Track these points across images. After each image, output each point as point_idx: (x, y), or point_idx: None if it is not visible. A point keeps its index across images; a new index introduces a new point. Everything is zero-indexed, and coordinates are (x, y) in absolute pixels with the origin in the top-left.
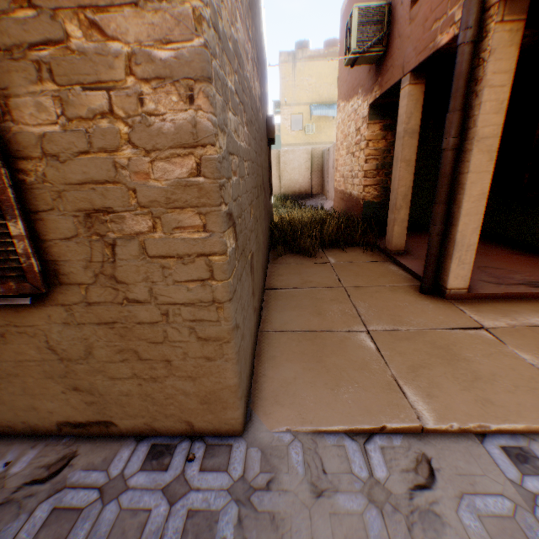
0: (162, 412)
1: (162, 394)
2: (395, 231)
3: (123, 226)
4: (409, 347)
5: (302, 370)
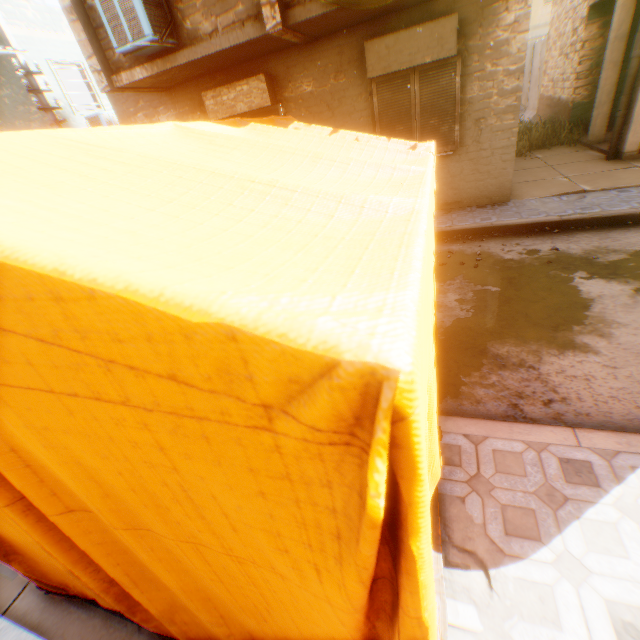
0: (481, 195)
1: (483, 187)
2: (595, 124)
3: (486, 124)
4: (586, 177)
5: (529, 189)
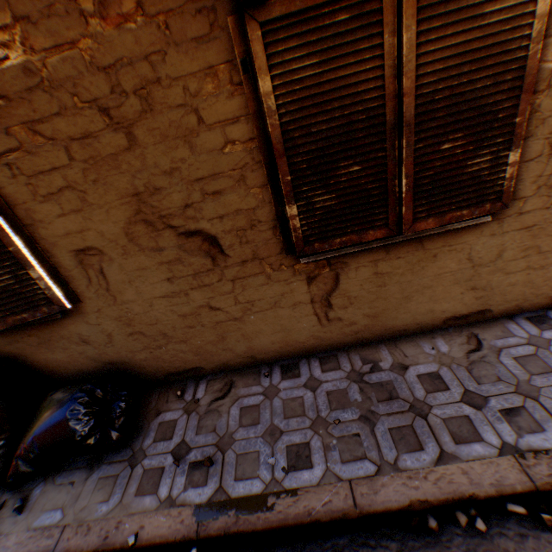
0: (534, 293)
1: (541, 278)
2: None
3: None
4: None
5: None
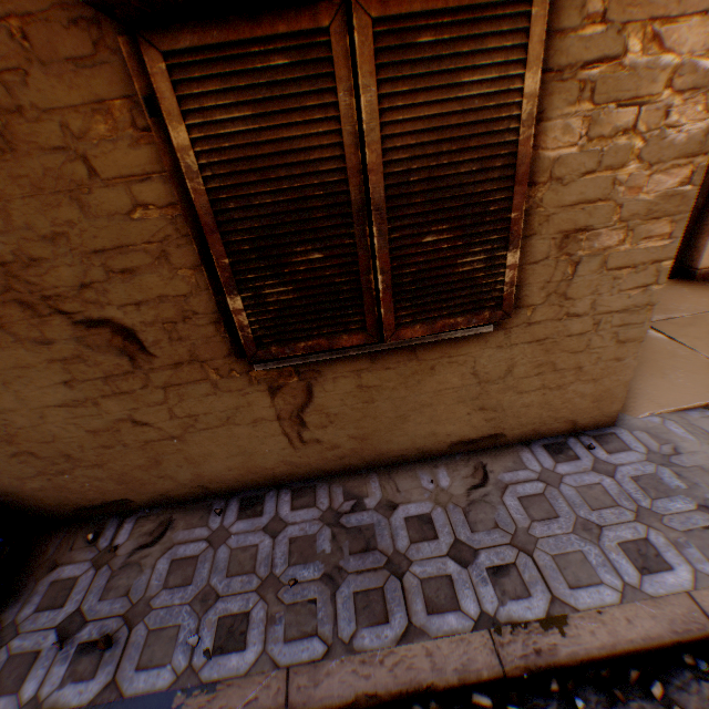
0: (553, 416)
1: (560, 400)
2: None
3: (593, 243)
4: (698, 331)
5: None
